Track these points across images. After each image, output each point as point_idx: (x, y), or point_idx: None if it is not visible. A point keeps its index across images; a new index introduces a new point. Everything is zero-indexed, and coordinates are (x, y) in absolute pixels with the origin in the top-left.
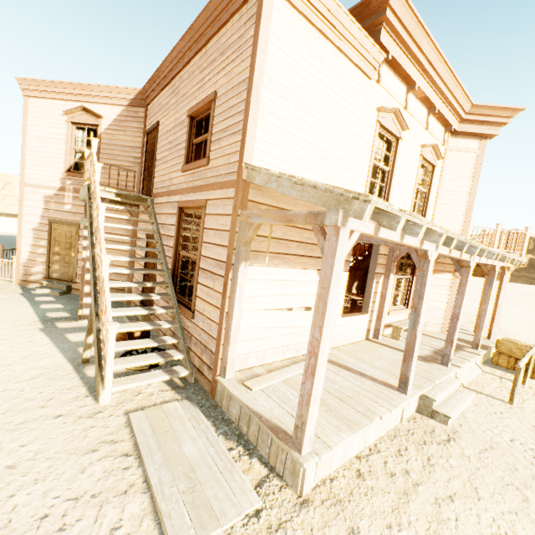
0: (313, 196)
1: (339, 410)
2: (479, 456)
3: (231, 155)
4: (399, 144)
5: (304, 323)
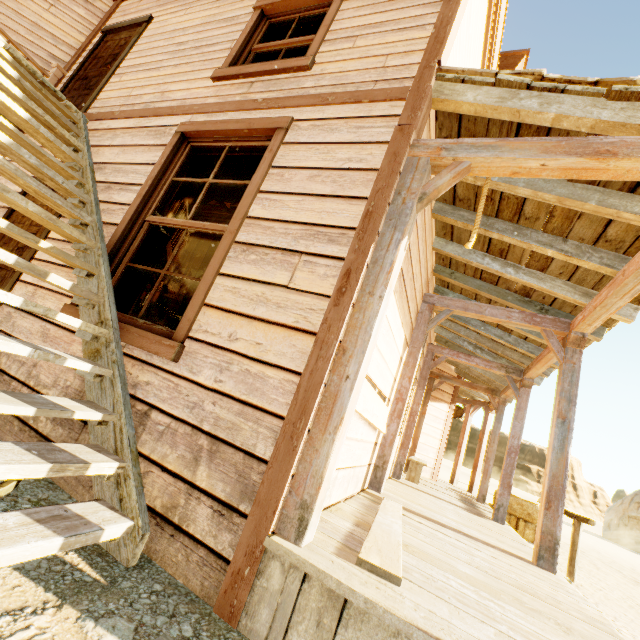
0: None
1: (572, 625)
2: None
3: (394, 55)
4: None
5: (381, 426)
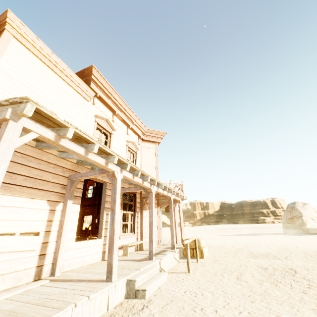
0: (1, 111)
1: (28, 314)
2: (161, 310)
3: None
4: (112, 136)
5: (28, 247)
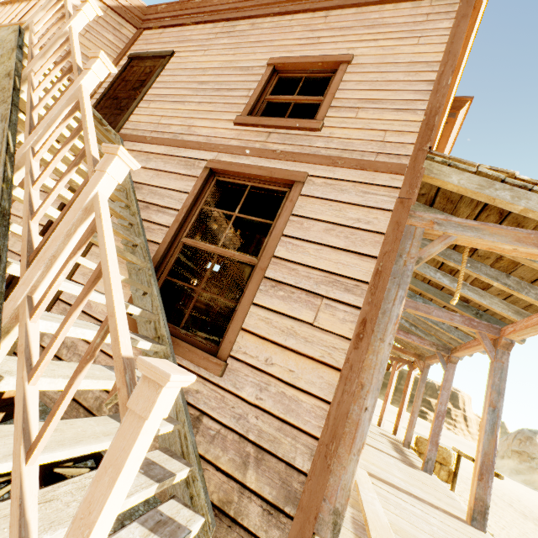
0: None
1: None
2: None
3: (391, 132)
4: None
5: None
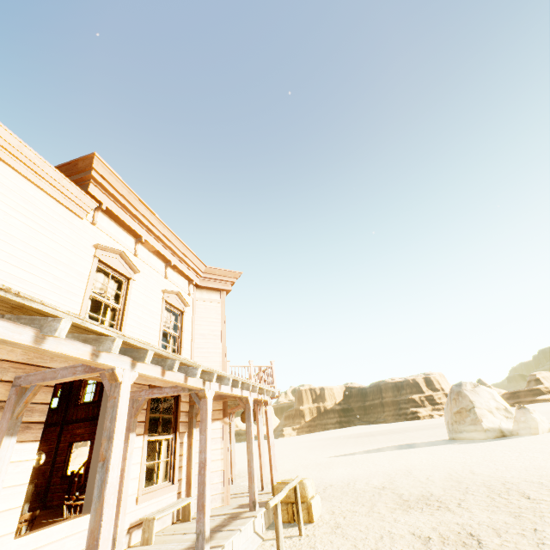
0: None
1: None
2: None
3: None
4: (131, 283)
5: None
